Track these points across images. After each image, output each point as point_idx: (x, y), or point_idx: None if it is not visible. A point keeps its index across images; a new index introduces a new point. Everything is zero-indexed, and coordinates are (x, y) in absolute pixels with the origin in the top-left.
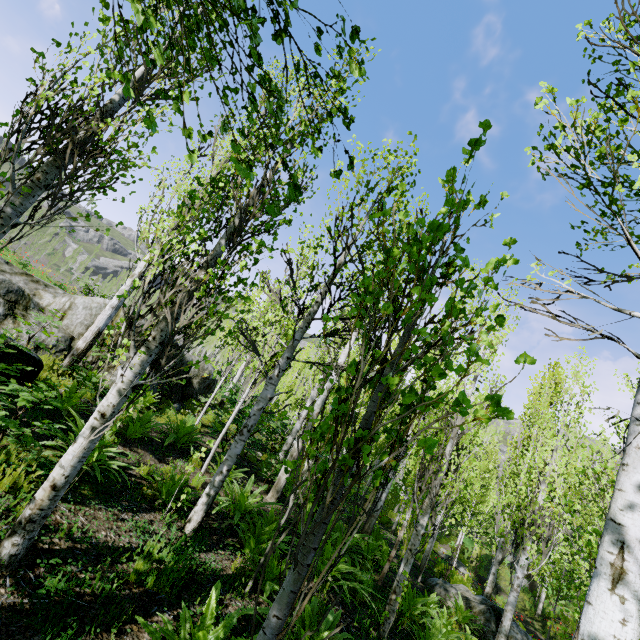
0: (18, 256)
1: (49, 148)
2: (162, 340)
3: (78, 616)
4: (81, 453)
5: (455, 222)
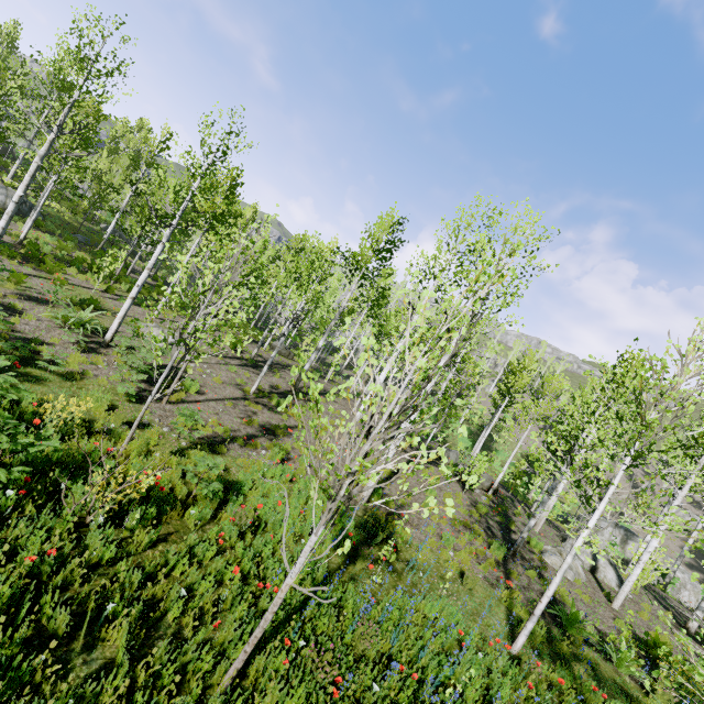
0: None
1: None
2: None
3: None
4: None
5: None
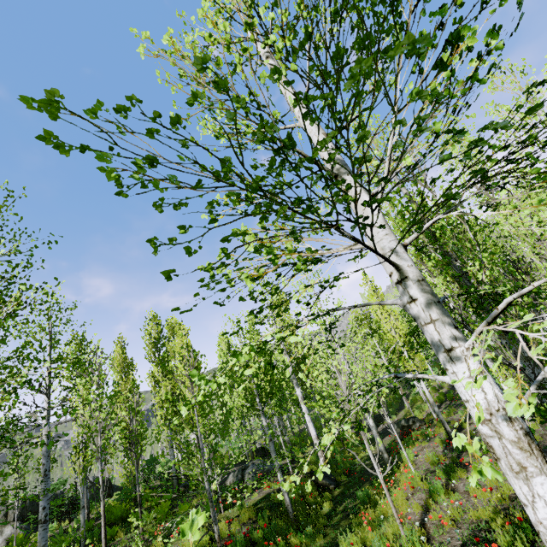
0: None
1: None
2: None
3: None
4: None
5: None
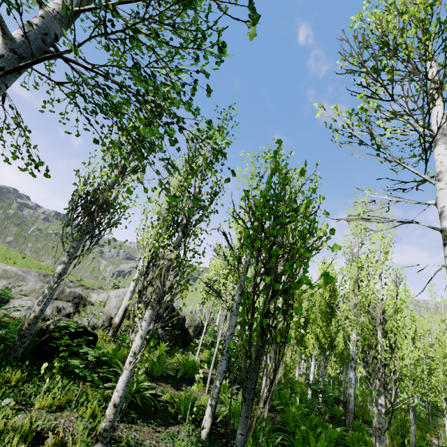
0: (75, 277)
1: (87, 213)
2: (158, 299)
3: None
4: (126, 380)
5: (283, 189)
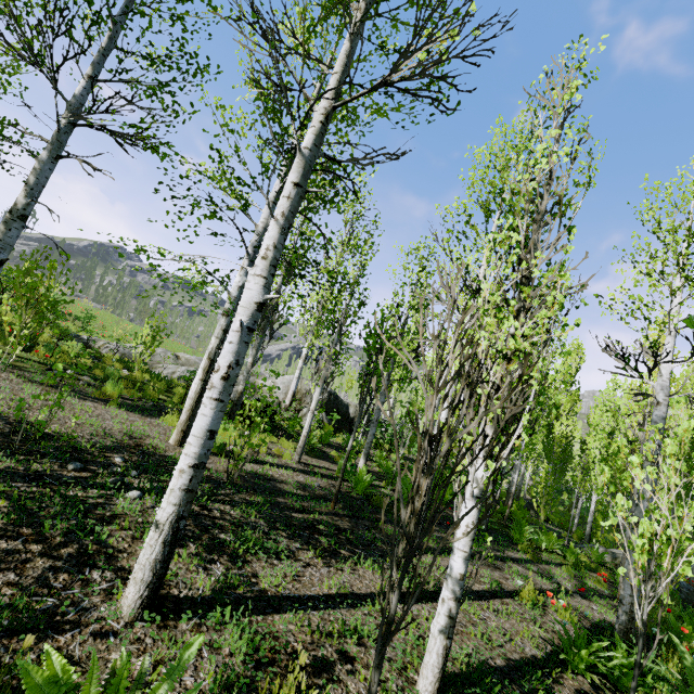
0: None
1: (264, 316)
2: (324, 380)
3: (322, 475)
4: (309, 424)
5: (382, 326)
